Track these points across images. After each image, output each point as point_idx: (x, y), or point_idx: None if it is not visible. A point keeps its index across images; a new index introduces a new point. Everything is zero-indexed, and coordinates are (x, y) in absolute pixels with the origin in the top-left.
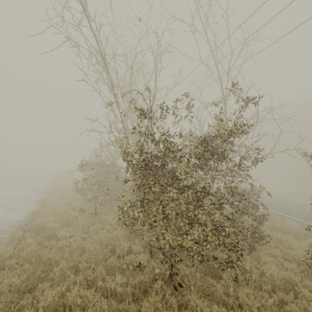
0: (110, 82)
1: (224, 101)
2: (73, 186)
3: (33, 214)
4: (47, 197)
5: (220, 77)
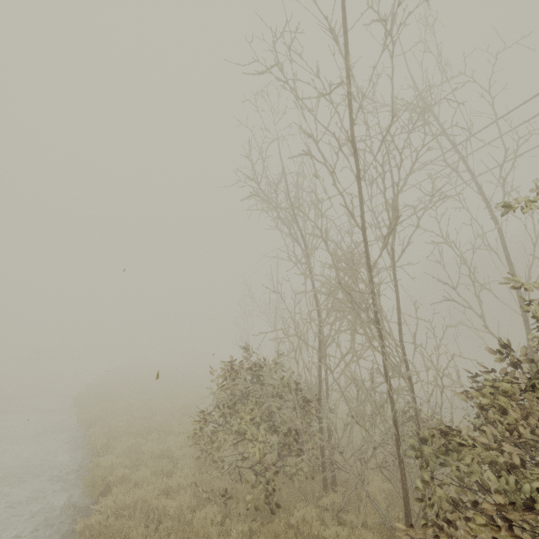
0: (358, 185)
1: (499, 231)
2: (195, 429)
3: (99, 530)
4: (103, 461)
5: (481, 191)
